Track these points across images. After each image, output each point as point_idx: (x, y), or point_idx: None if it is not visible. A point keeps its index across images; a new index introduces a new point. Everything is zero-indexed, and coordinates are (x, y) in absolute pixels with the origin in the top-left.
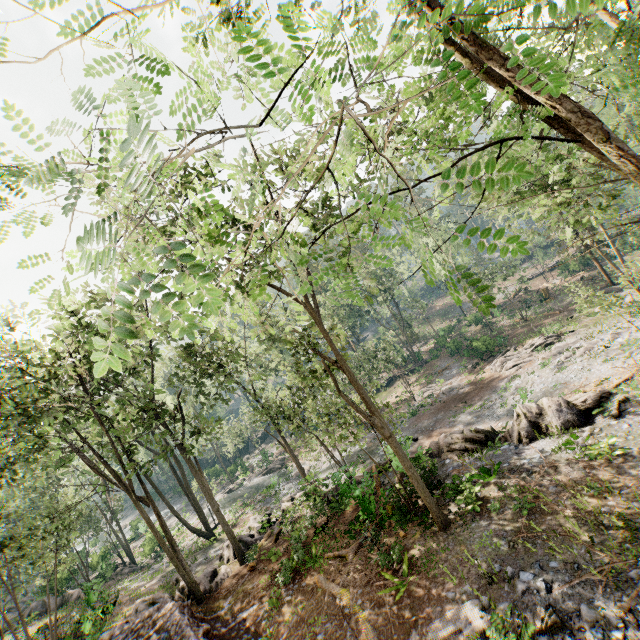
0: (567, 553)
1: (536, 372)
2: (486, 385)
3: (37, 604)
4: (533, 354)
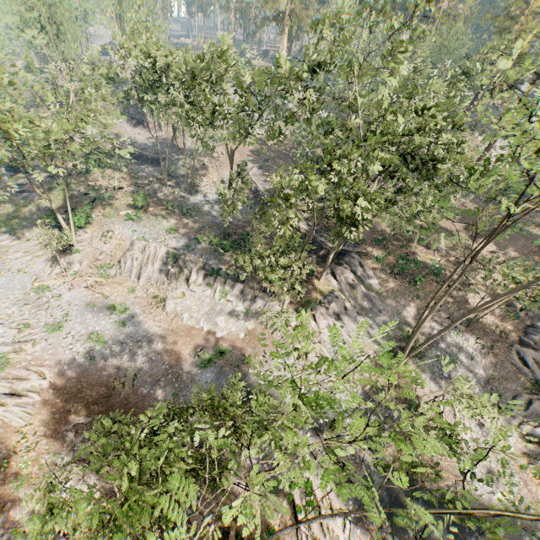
0: (207, 220)
1: (60, 339)
2: (74, 388)
3: (537, 332)
4: (2, 377)
